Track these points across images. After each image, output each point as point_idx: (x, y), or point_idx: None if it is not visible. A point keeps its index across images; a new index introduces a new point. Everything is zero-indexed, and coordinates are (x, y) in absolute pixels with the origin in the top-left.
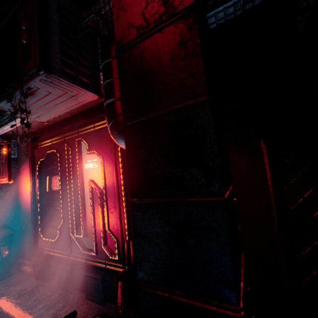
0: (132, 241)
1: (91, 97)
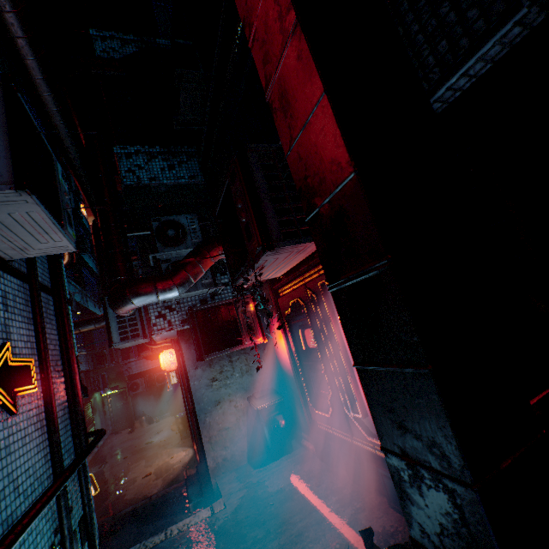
0: None
1: None
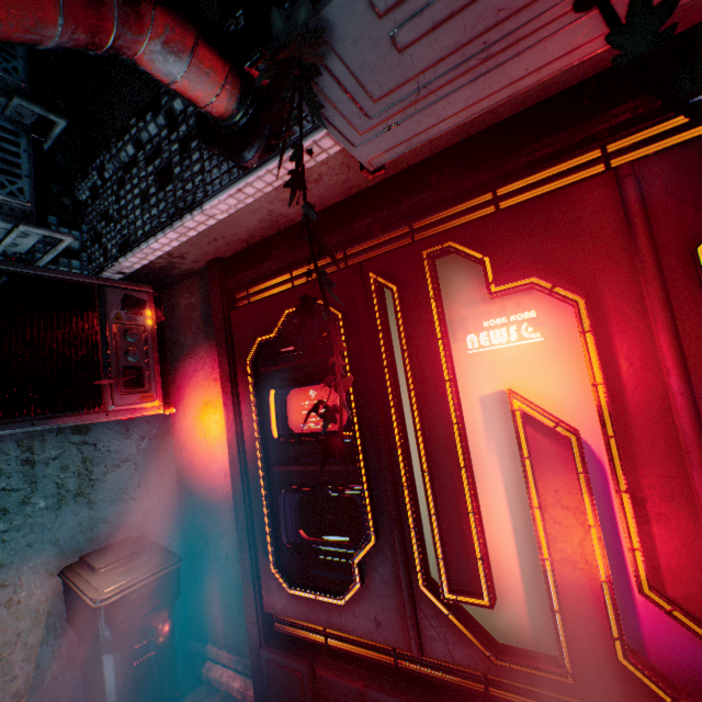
0: None
1: None
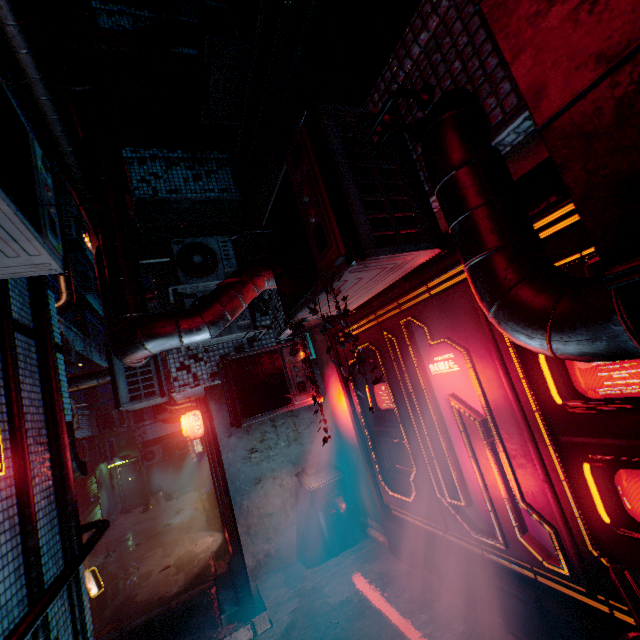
0: (630, 575)
1: (425, 256)
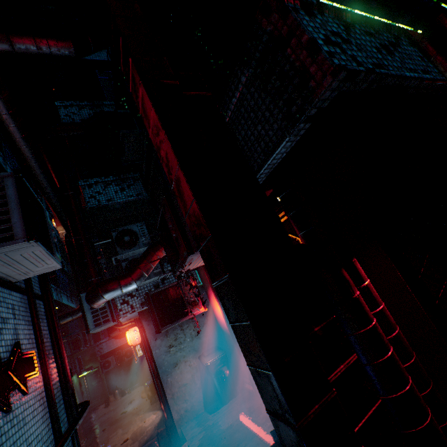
0: None
1: None
